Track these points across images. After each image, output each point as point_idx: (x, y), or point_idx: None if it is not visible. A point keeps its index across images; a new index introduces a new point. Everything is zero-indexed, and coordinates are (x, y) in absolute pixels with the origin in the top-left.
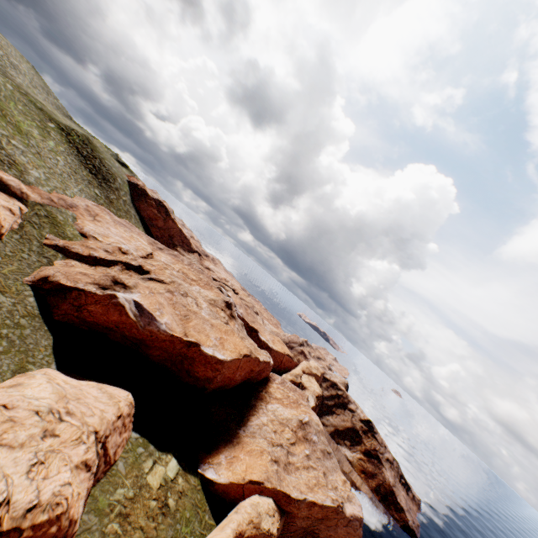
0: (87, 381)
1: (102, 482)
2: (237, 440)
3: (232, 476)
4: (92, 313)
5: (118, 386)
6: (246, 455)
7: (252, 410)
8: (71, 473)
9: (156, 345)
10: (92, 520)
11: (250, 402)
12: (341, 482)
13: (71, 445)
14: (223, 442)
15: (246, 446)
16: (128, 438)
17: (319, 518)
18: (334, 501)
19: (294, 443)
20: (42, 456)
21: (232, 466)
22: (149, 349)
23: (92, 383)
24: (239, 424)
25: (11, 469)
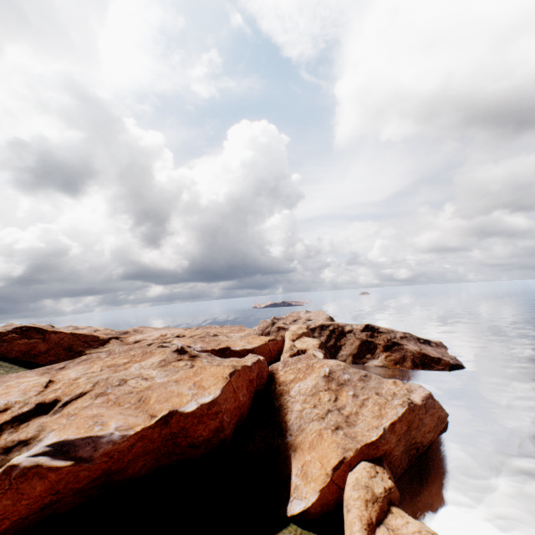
0: None
1: None
2: (293, 450)
3: (316, 484)
4: None
5: None
6: (311, 452)
7: (282, 411)
8: None
9: (129, 460)
10: None
11: (274, 407)
12: (393, 385)
13: None
14: (282, 466)
15: (304, 445)
16: None
17: (406, 429)
18: (403, 404)
19: (336, 398)
20: None
21: (309, 476)
22: (125, 471)
23: None
24: (282, 435)
25: None
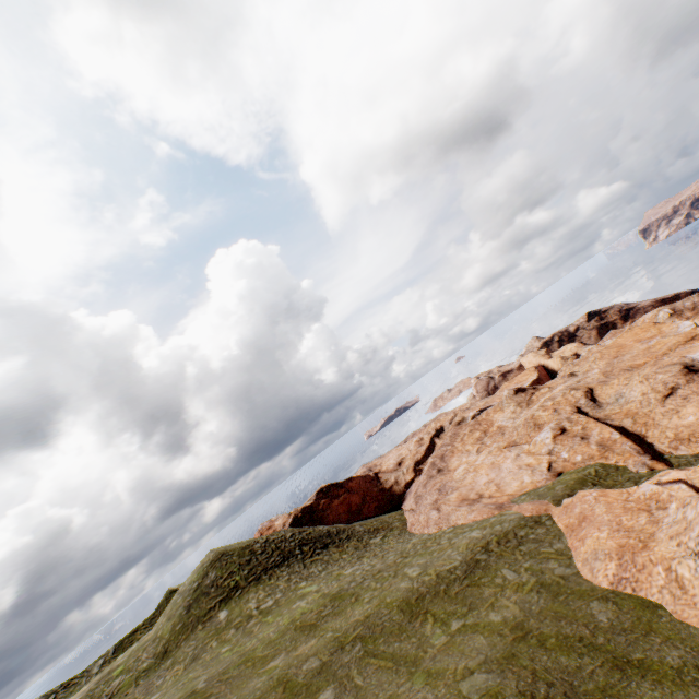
0: None
1: None
2: None
3: None
4: None
5: None
6: None
7: None
8: None
9: None
10: None
11: None
12: None
13: None
14: None
15: None
16: None
17: None
18: None
19: None
20: None
21: None
22: None
23: None
24: None
25: None
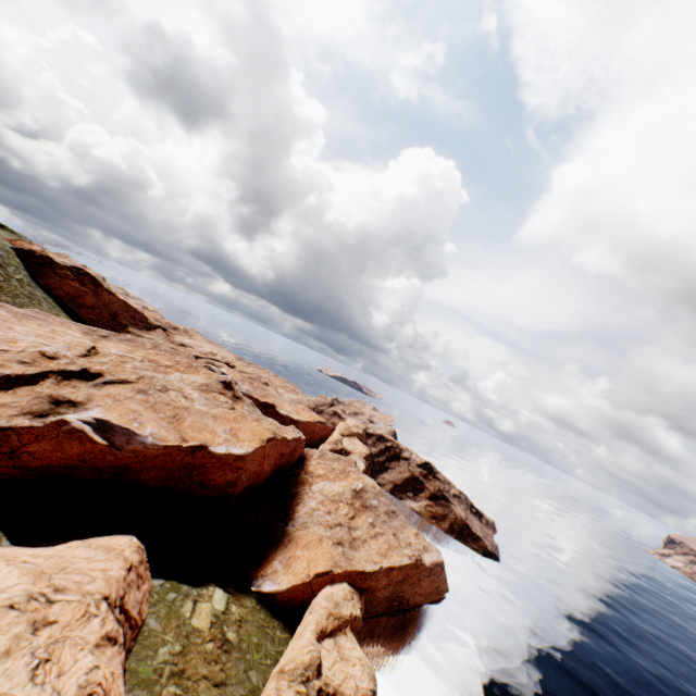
0: (66, 543)
1: (135, 652)
2: (288, 539)
3: (294, 578)
4: (36, 456)
5: (112, 534)
6: (304, 550)
7: (296, 499)
8: (93, 656)
9: (148, 466)
10: (140, 695)
11: (290, 491)
12: (414, 536)
13: (78, 625)
14: (272, 547)
15: (301, 541)
16: (150, 589)
17: (401, 580)
18: (412, 557)
19: (354, 516)
20: (43, 653)
21: (291, 569)
22: (138, 474)
23: (75, 543)
24: (285, 521)
25: (5, 686)
